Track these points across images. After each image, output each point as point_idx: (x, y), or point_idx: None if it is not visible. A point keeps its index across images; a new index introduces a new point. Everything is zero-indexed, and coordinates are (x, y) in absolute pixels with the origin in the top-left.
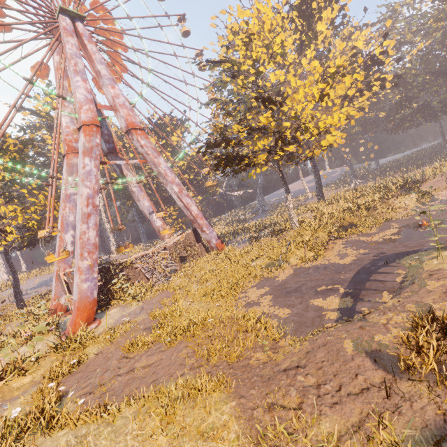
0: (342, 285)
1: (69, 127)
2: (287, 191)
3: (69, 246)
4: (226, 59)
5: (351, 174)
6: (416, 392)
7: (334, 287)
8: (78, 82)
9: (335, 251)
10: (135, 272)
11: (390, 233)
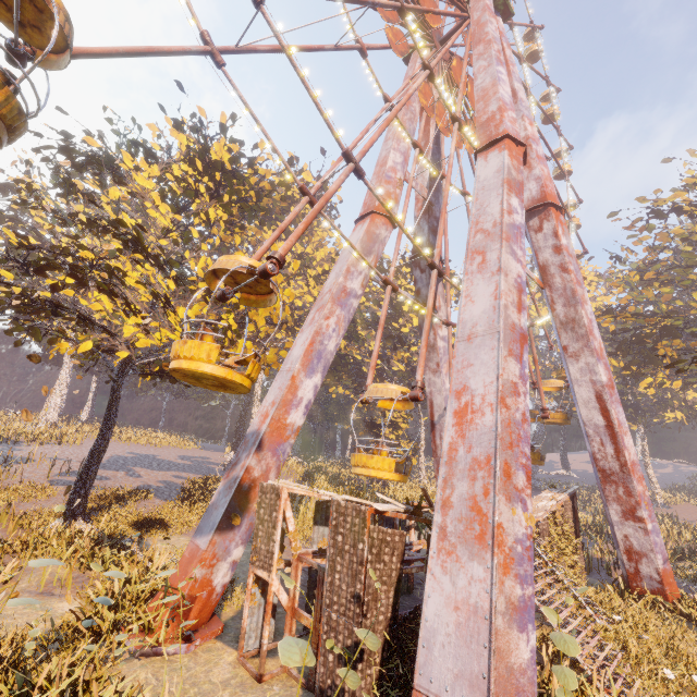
0: None
1: (396, 171)
2: None
3: (300, 410)
4: None
5: None
6: None
7: None
8: (501, 74)
9: None
10: None
11: None
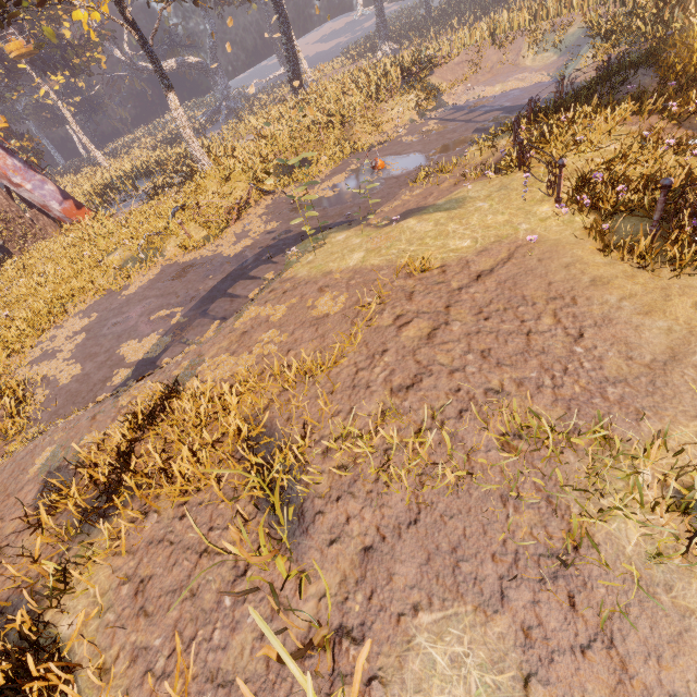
0: (186, 307)
1: None
2: (163, 82)
3: None
4: None
5: (380, 28)
6: (29, 548)
7: (174, 312)
8: None
9: (242, 226)
10: None
11: (334, 184)
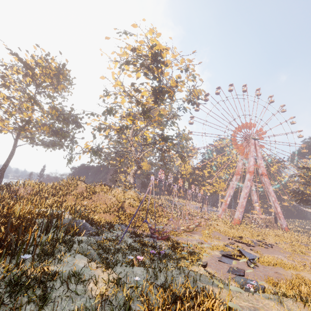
0: None
1: (240, 167)
2: None
3: (228, 201)
4: None
5: None
6: None
7: None
8: (251, 159)
9: None
10: (249, 220)
11: None
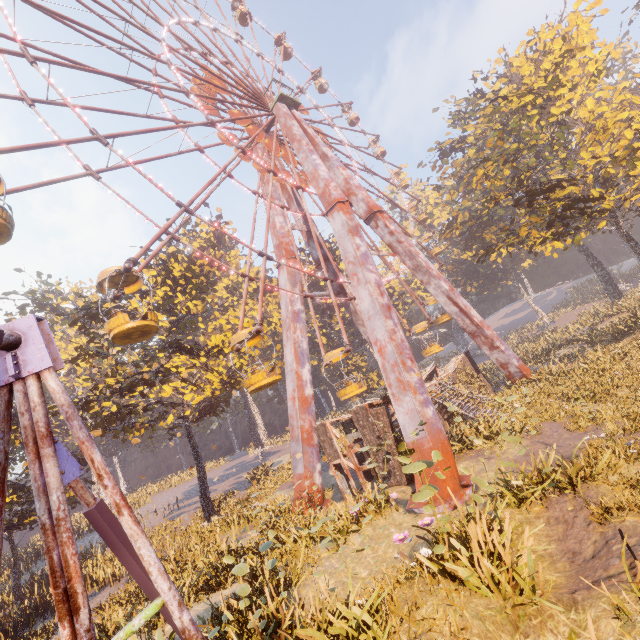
0: None
1: (283, 228)
2: None
3: (308, 386)
4: (530, 89)
5: None
6: None
7: None
8: (316, 160)
9: None
10: None
11: None
